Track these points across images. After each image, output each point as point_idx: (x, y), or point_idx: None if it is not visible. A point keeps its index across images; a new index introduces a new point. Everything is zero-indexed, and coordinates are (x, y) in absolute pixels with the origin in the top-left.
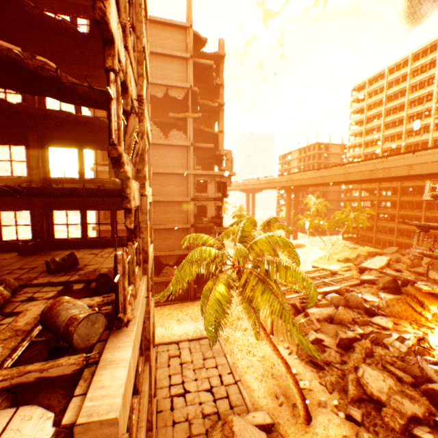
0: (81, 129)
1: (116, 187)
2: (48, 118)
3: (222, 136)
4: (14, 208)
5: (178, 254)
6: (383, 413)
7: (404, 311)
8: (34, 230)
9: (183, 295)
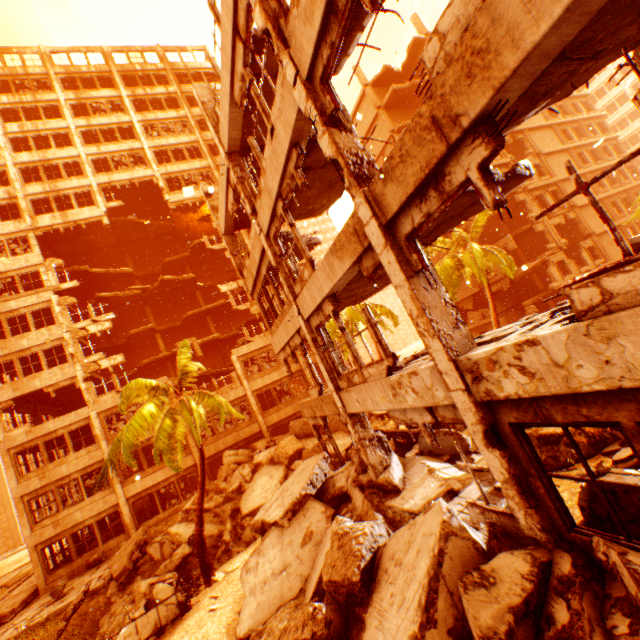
0: None
1: None
2: None
3: None
4: None
5: (470, 296)
6: None
7: None
8: None
9: None
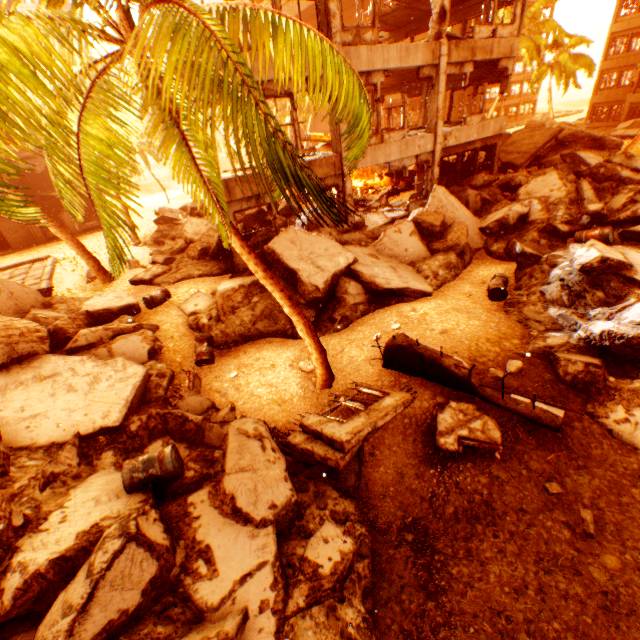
0: None
1: None
2: None
3: None
4: None
5: None
6: (190, 249)
7: None
8: None
9: (25, 238)
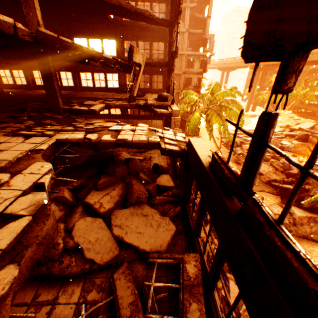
0: (140, 31)
1: (163, 62)
2: (130, 26)
3: (209, 21)
4: (111, 72)
5: None
6: (261, 177)
7: (303, 151)
8: (119, 83)
9: None
